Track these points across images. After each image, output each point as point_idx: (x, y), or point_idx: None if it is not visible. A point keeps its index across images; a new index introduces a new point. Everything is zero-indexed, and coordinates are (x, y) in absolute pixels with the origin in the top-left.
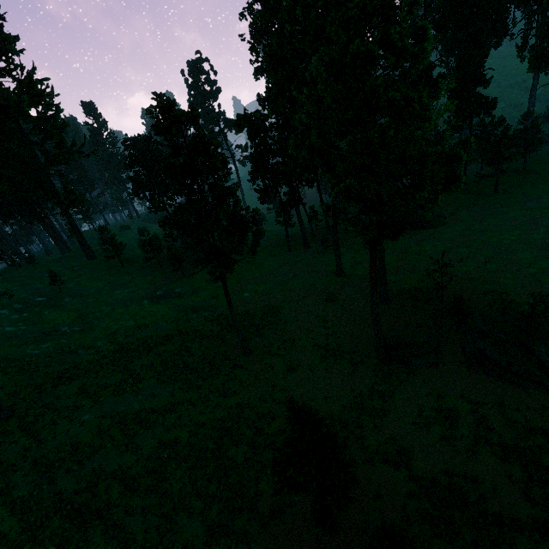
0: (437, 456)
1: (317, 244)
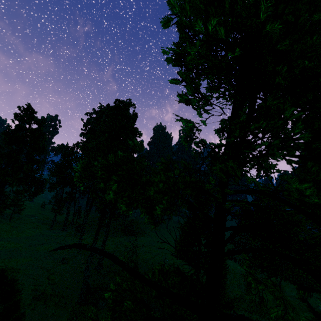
0: None
1: (72, 229)
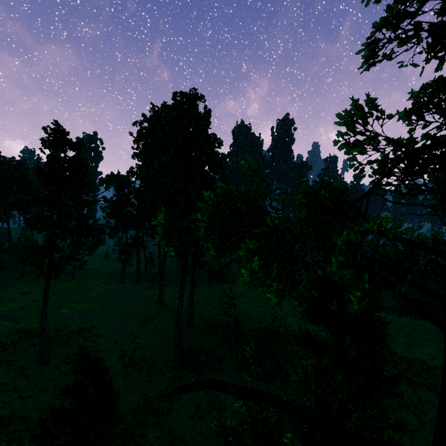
0: (204, 442)
1: (148, 282)
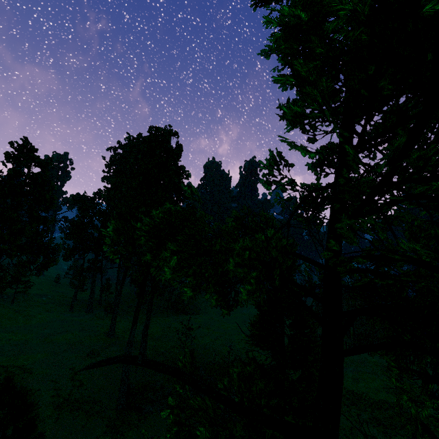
0: None
1: (101, 310)
